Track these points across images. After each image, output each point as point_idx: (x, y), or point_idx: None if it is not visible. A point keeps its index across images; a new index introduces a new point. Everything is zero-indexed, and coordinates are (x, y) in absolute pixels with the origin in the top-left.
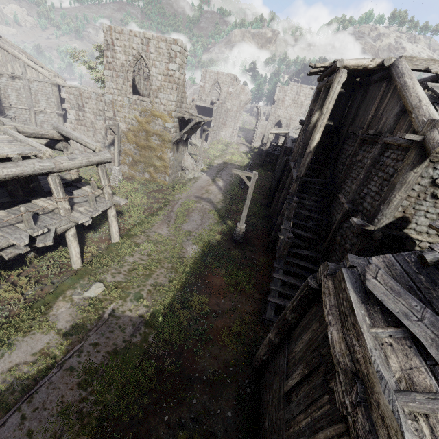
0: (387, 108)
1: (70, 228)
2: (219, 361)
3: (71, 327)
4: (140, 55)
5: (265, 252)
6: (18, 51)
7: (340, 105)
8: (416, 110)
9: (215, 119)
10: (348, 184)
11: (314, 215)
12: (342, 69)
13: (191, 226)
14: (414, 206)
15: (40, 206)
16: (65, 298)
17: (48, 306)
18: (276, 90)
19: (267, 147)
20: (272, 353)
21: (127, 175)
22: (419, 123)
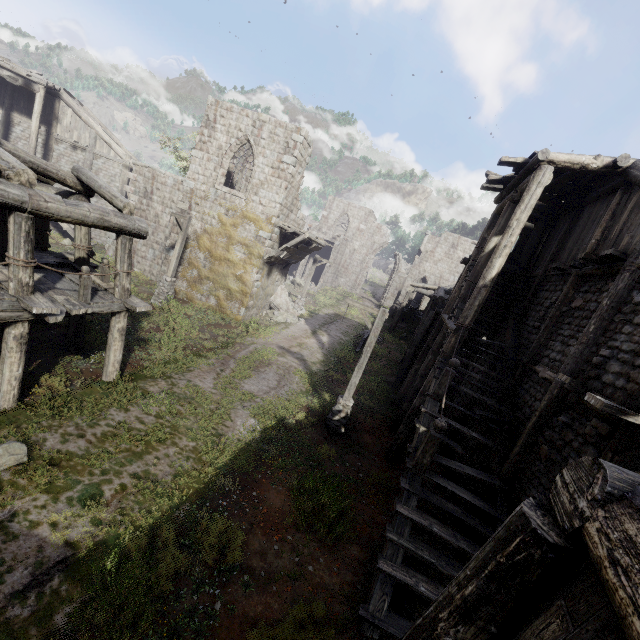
0: (631, 222)
1: (18, 323)
2: None
3: None
4: (248, 139)
5: (383, 462)
6: (96, 122)
7: (529, 239)
8: None
9: (334, 258)
10: (557, 348)
11: (486, 398)
12: (546, 165)
13: (256, 386)
14: None
15: None
16: None
17: None
18: (424, 239)
19: (403, 304)
20: None
21: (182, 295)
22: None
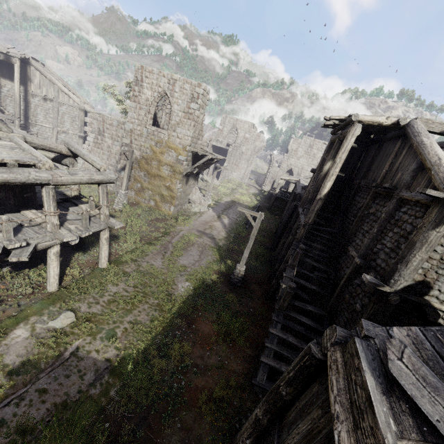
0: (403, 164)
1: (54, 246)
2: (191, 437)
3: (21, 364)
4: (165, 92)
5: (264, 301)
6: (56, 78)
7: (353, 158)
8: (436, 167)
9: (228, 160)
10: (360, 237)
11: (321, 265)
12: (357, 123)
13: (187, 261)
14: (437, 269)
15: (29, 217)
16: (26, 325)
17: (3, 332)
18: (290, 141)
19: (276, 192)
20: (258, 437)
21: (132, 200)
22: (440, 180)
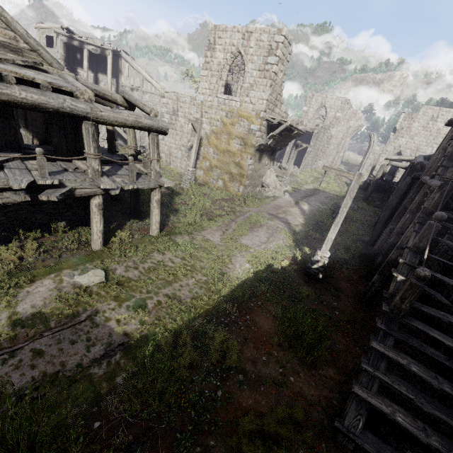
0: None
1: (96, 196)
2: None
3: (31, 315)
4: (239, 51)
5: (357, 304)
6: (143, 69)
7: None
8: None
9: (313, 144)
10: None
11: None
12: None
13: (251, 241)
14: None
15: (77, 166)
16: (55, 276)
17: (30, 279)
18: (400, 117)
19: (377, 177)
20: None
21: (201, 180)
22: None
